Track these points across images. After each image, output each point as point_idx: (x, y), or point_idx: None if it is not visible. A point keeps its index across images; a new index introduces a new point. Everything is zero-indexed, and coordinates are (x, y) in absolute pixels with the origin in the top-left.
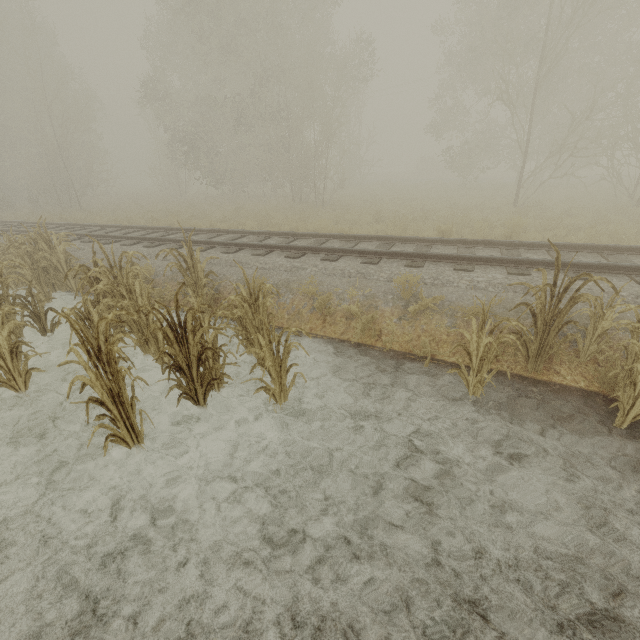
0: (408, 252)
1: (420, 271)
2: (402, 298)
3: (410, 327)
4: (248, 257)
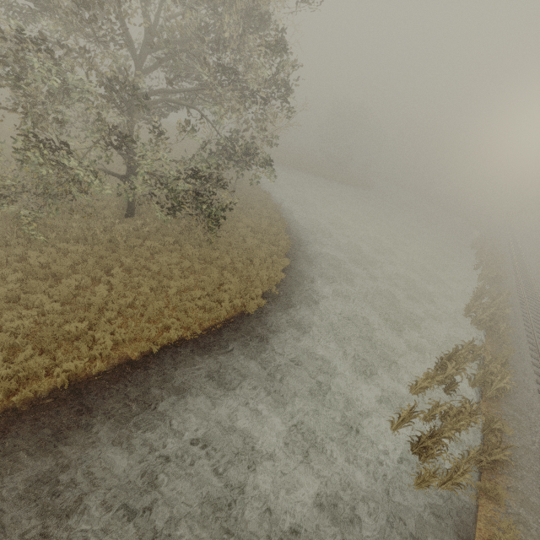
0: None
1: None
2: None
3: None
4: None
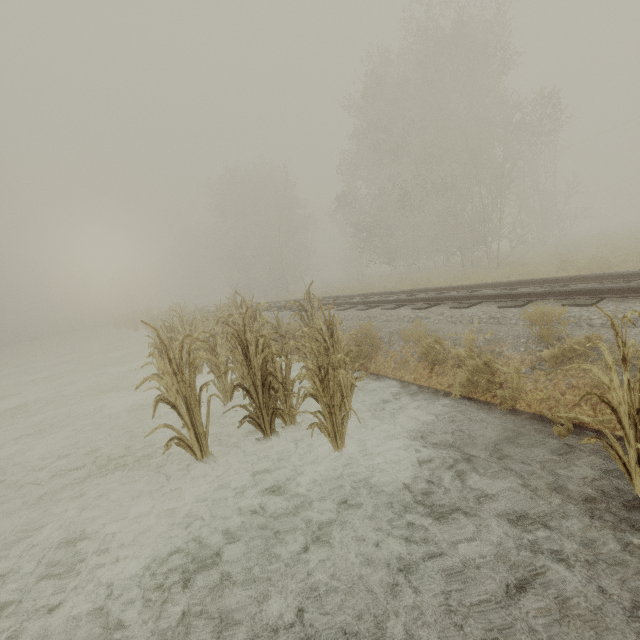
0: (570, 289)
1: (585, 310)
2: (541, 342)
3: (547, 380)
4: (377, 311)
